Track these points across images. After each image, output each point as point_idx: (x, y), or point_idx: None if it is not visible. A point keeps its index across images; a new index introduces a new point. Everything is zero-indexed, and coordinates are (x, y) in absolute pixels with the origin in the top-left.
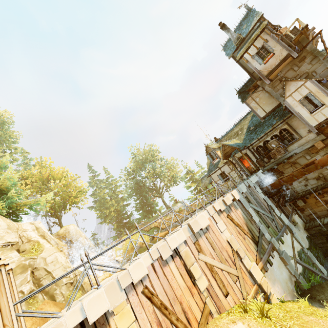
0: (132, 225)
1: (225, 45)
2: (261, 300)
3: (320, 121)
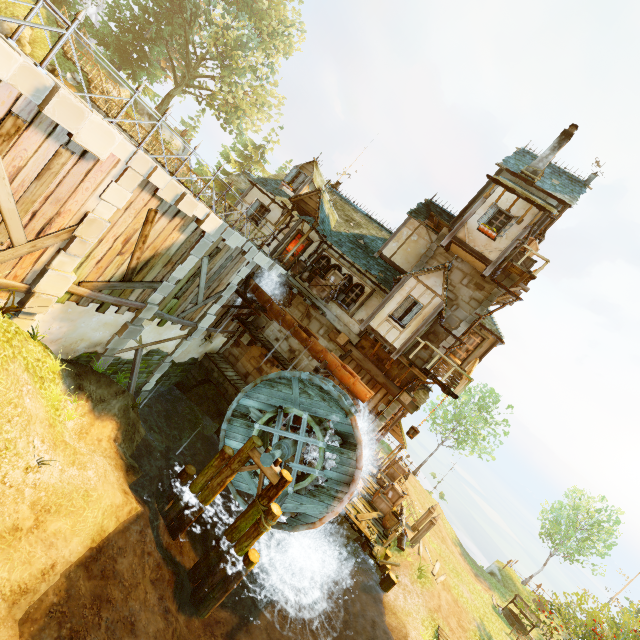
0: (60, 2)
1: (525, 153)
2: (0, 300)
3: (378, 330)
